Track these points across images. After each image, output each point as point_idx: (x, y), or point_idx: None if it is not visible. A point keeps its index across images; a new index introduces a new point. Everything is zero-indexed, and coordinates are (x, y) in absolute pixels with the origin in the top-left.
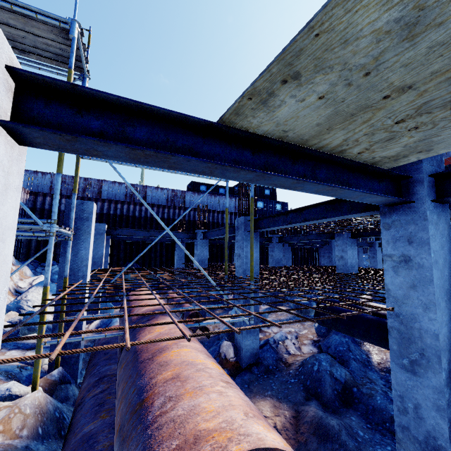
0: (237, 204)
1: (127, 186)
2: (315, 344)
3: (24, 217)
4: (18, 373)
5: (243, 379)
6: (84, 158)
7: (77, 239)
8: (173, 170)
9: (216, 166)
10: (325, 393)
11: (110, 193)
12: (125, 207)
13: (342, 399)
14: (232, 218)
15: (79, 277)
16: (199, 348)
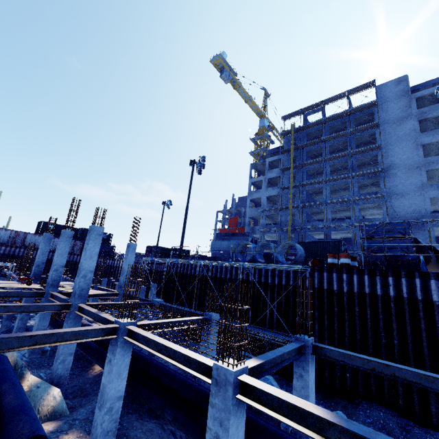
0: (73, 244)
1: None
2: None
3: None
4: None
5: None
6: None
7: None
8: None
9: None
10: None
11: None
12: None
13: None
14: None
15: None
16: None
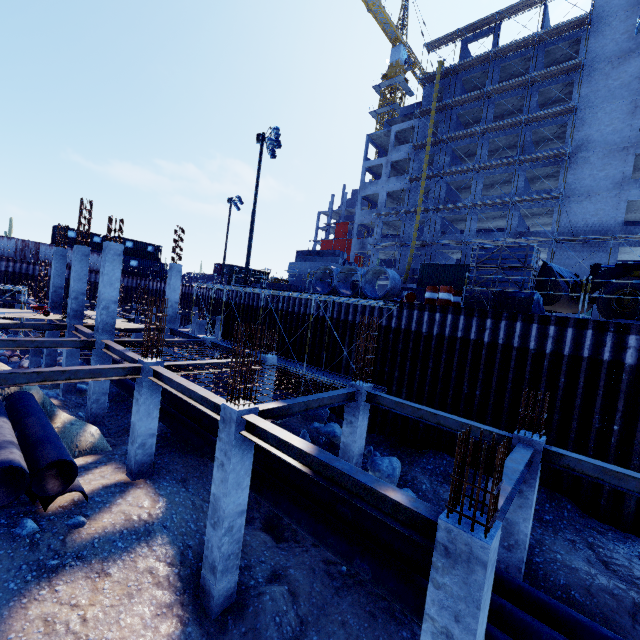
0: None
1: None
2: None
3: None
4: None
5: None
6: None
7: None
8: None
9: None
10: None
11: None
12: None
13: None
14: (92, 277)
15: None
16: None
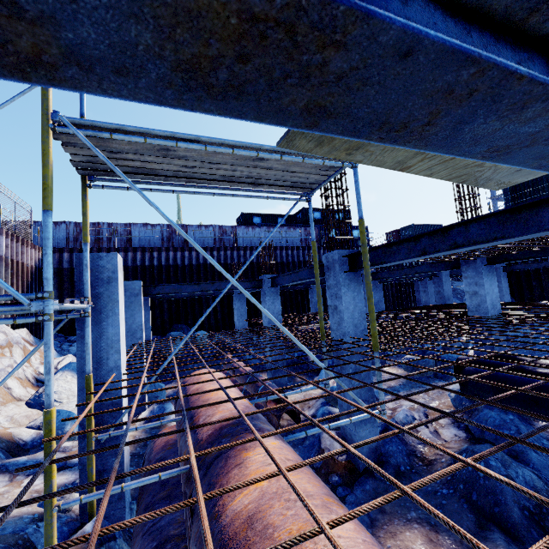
0: (304, 235)
1: (163, 228)
2: (458, 424)
3: (39, 281)
4: (34, 533)
5: (365, 490)
6: (93, 186)
7: (99, 312)
8: (310, 130)
9: (480, 83)
10: (510, 515)
11: (143, 239)
12: (163, 255)
13: (539, 524)
14: (299, 255)
15: (109, 369)
16: (356, 536)
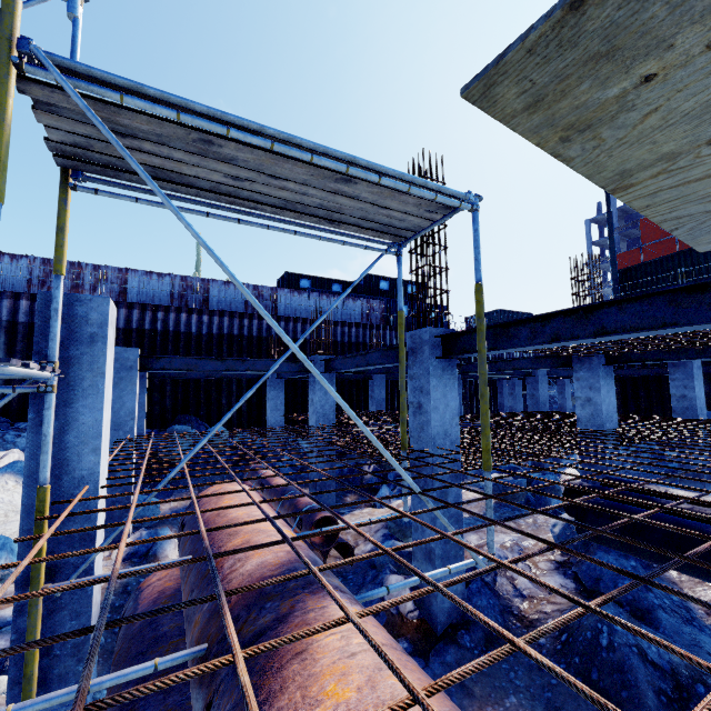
0: (365, 309)
1: (174, 280)
2: (564, 570)
3: None
4: None
5: (445, 662)
6: (79, 188)
7: (71, 387)
8: None
9: None
10: (643, 703)
11: (144, 292)
12: (172, 317)
13: None
14: (359, 334)
15: (79, 479)
16: None
